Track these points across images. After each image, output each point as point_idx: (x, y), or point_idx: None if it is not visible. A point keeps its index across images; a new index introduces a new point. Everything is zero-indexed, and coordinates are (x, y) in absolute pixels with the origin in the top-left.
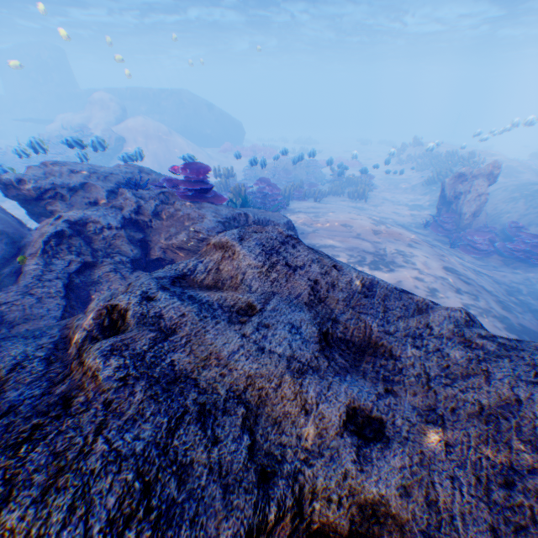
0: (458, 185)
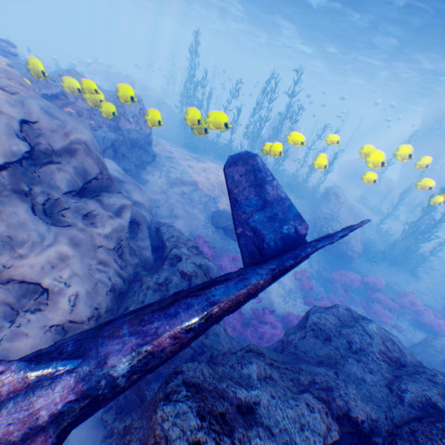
0: None
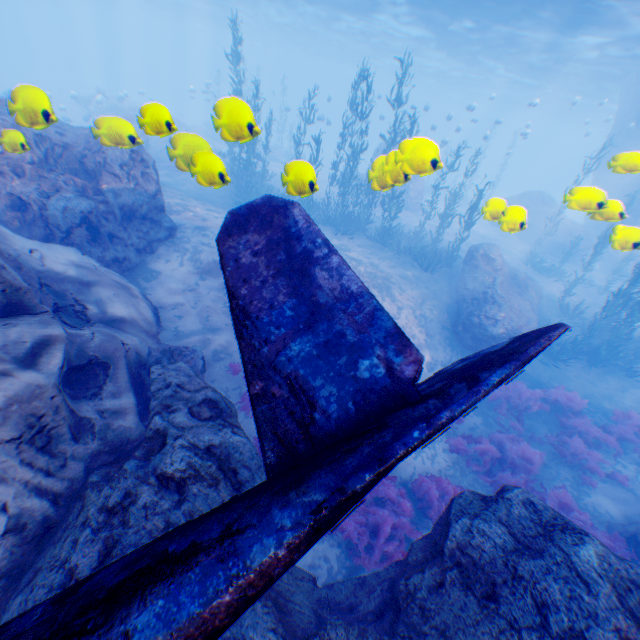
0: None
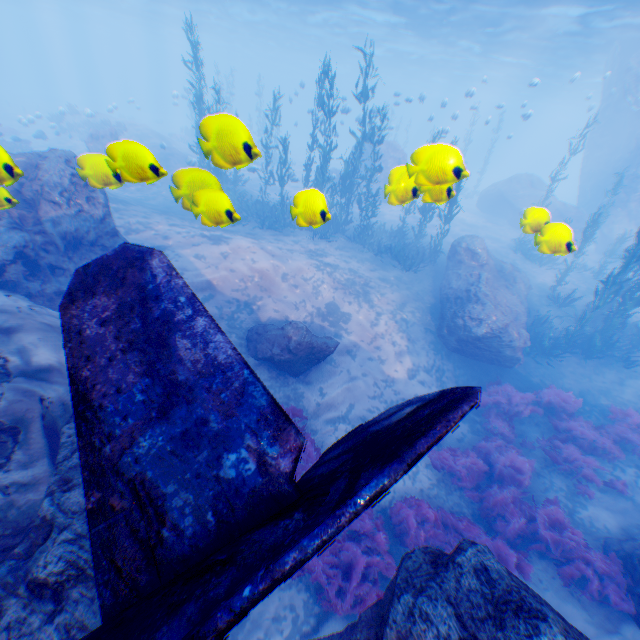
0: (96, 143)
